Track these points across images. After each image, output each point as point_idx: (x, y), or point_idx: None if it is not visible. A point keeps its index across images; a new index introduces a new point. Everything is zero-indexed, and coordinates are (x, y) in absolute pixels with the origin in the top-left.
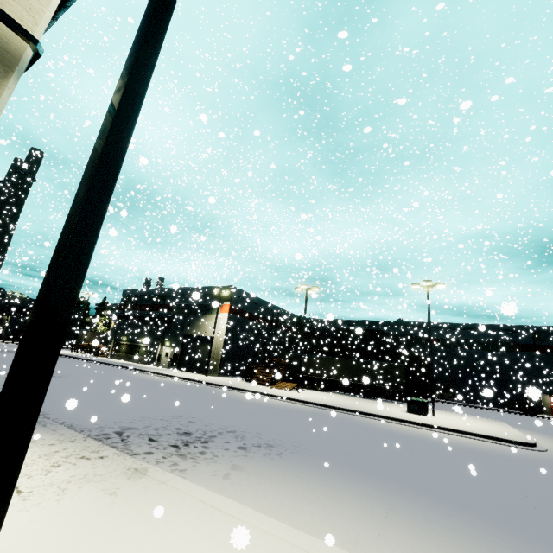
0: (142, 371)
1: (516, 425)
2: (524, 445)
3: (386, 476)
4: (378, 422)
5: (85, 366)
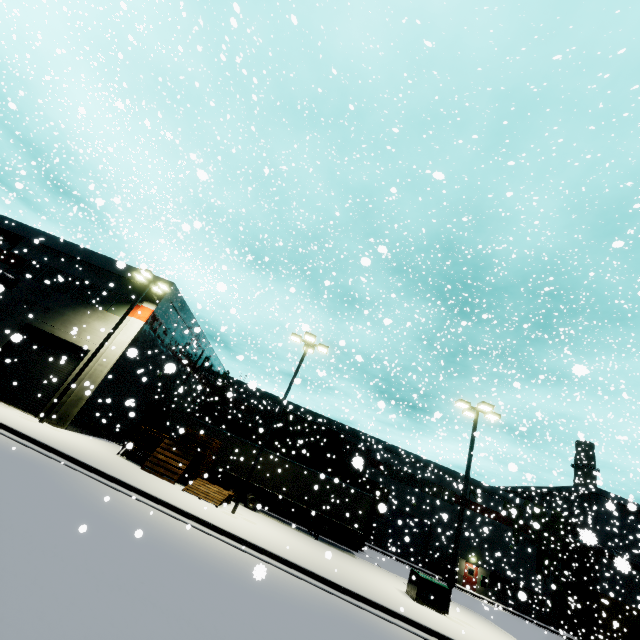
0: None
1: None
2: None
3: None
4: None
5: None
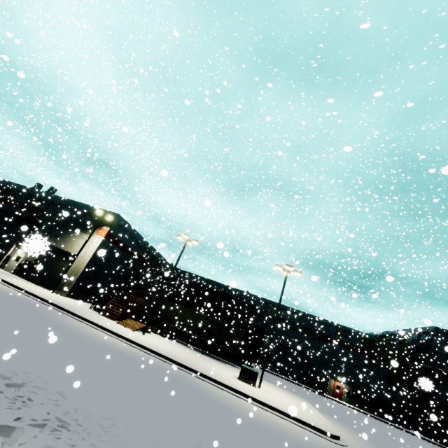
0: None
1: (314, 405)
2: (332, 437)
3: None
4: (213, 387)
5: None
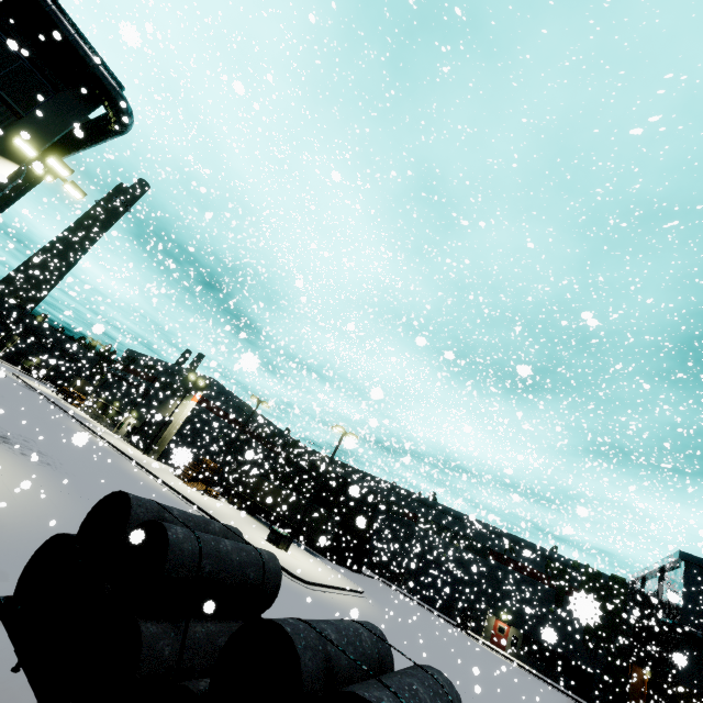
0: (84, 426)
1: (383, 604)
2: (293, 576)
3: (84, 495)
4: None
5: (37, 402)
